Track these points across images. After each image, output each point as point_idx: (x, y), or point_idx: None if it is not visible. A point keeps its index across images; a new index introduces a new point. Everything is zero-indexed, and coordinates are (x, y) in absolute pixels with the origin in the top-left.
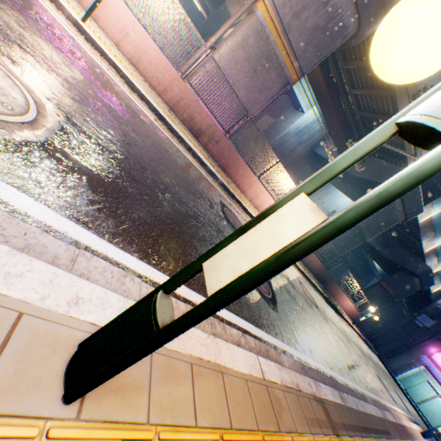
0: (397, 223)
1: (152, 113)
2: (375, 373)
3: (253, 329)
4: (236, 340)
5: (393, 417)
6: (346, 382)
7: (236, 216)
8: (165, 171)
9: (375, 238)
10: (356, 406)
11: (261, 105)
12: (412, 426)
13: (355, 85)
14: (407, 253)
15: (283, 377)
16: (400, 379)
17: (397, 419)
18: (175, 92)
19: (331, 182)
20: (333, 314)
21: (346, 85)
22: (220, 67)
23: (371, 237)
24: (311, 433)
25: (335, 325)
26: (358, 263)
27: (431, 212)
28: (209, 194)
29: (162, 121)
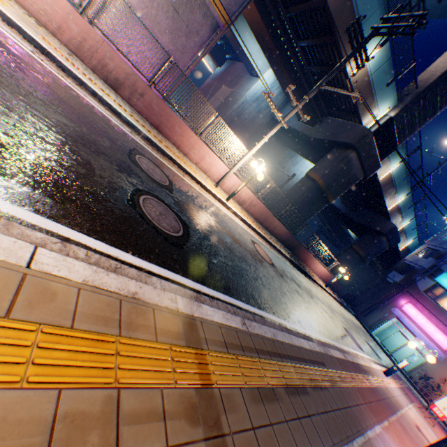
0: (362, 185)
1: (31, 45)
2: (343, 326)
3: (100, 246)
4: (35, 242)
5: (344, 356)
6: (282, 323)
7: (161, 168)
8: (7, 85)
9: (345, 204)
10: (273, 336)
11: (192, 54)
12: (373, 366)
13: (300, 36)
14: (374, 215)
15: (99, 280)
16: (377, 334)
17: (350, 358)
18: (74, 31)
19: (294, 149)
20: (298, 276)
21: (292, 36)
22: (133, 5)
23: (335, 198)
24: (118, 336)
25: (297, 283)
26: (336, 235)
27: (390, 168)
28: (110, 136)
29: (47, 57)
